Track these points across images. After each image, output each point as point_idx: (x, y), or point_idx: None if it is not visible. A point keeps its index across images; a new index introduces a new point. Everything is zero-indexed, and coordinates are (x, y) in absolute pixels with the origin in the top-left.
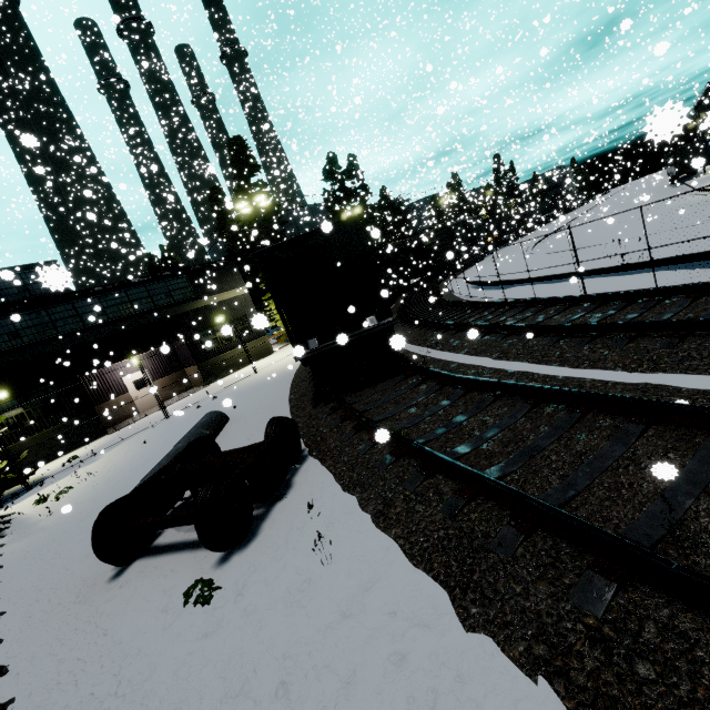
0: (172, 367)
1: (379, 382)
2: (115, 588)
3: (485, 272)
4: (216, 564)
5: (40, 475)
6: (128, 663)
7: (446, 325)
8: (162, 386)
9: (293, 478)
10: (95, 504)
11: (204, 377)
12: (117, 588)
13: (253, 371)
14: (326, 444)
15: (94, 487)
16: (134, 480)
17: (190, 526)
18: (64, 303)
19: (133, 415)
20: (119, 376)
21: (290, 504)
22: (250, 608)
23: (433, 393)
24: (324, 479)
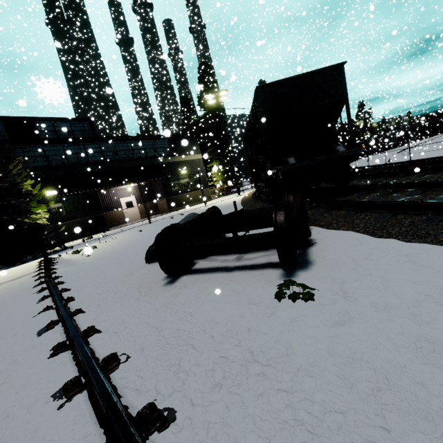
0: (149, 198)
1: (338, 197)
2: (176, 290)
3: (366, 163)
4: (282, 278)
5: (68, 245)
6: (244, 338)
7: (371, 175)
8: (142, 209)
9: (309, 237)
10: (120, 253)
11: (169, 207)
12: (177, 290)
13: (202, 206)
14: (324, 221)
15: (113, 247)
16: (145, 244)
17: (222, 260)
18: (95, 143)
19: (123, 223)
20: (118, 197)
21: (327, 247)
22: (379, 306)
23: (417, 194)
24: (351, 235)
